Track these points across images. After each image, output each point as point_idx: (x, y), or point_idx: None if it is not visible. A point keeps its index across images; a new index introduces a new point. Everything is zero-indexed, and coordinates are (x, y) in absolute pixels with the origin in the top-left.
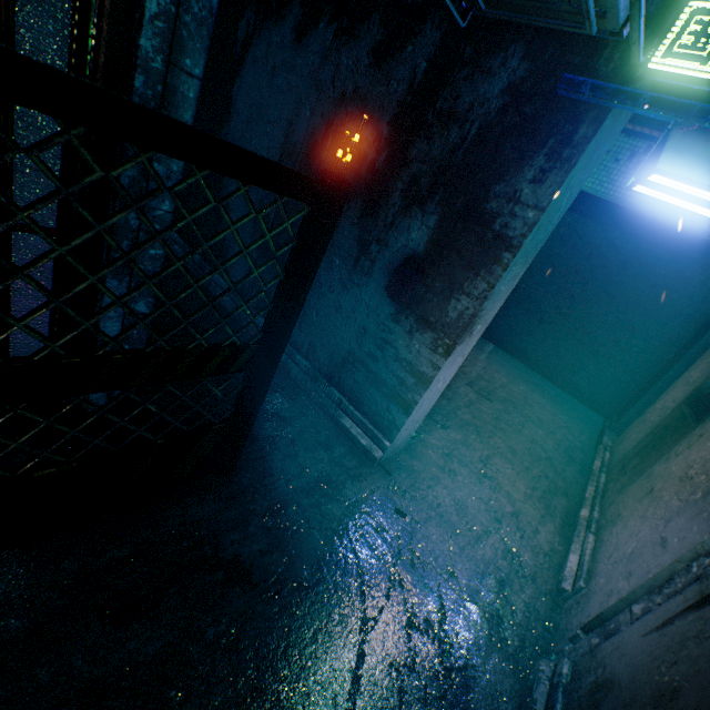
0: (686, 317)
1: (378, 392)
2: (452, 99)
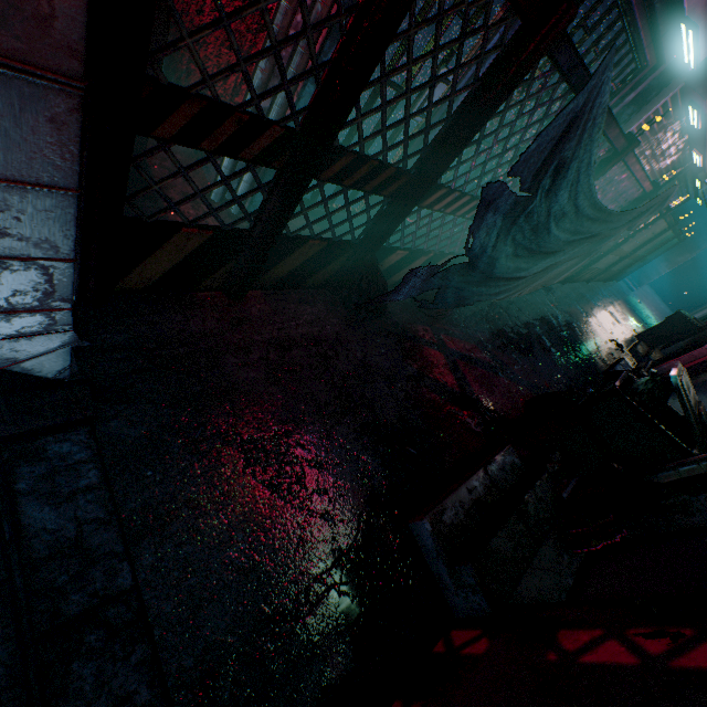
0: None
1: (641, 274)
2: (702, 212)
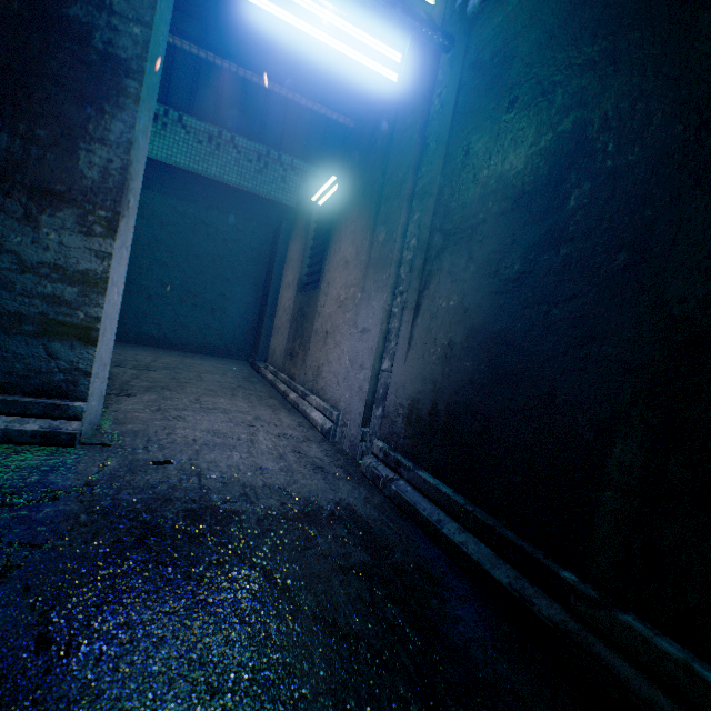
0: (256, 261)
1: (15, 337)
2: None
